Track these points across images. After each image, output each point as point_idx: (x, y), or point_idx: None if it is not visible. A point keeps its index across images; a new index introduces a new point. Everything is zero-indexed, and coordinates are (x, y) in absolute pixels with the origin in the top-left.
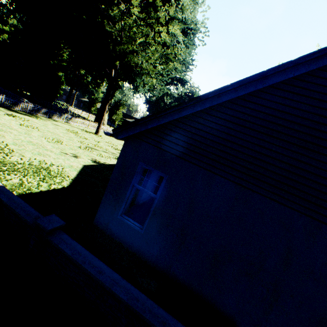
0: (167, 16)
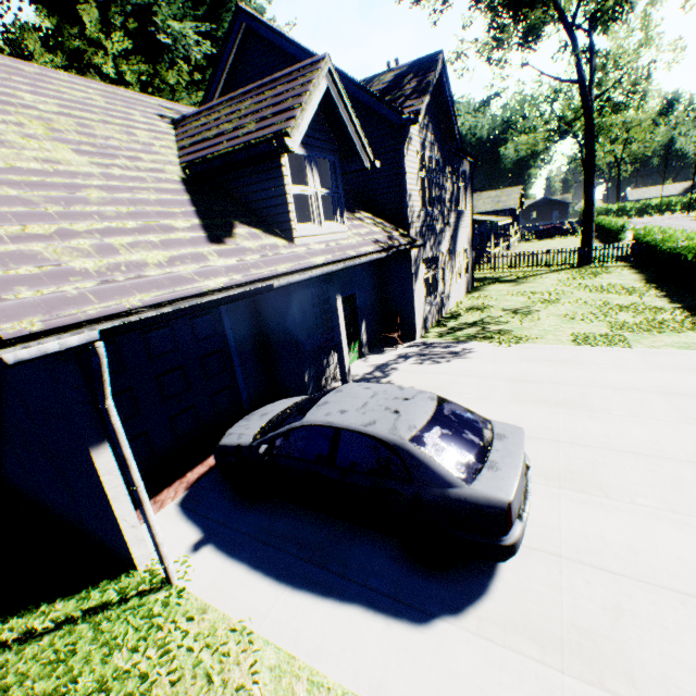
0: (151, 8)
